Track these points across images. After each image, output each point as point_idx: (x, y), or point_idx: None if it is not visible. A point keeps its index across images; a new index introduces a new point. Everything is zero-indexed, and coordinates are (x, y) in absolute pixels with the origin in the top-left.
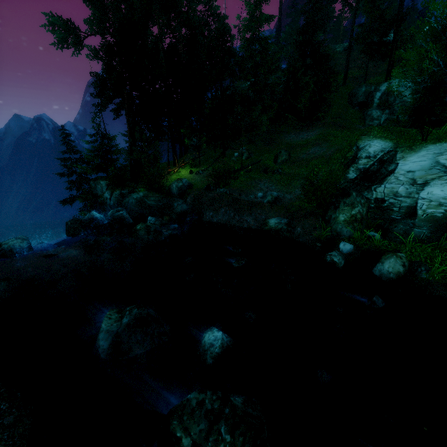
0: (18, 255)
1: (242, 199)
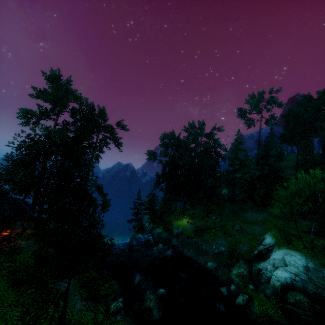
0: (115, 246)
1: (201, 247)
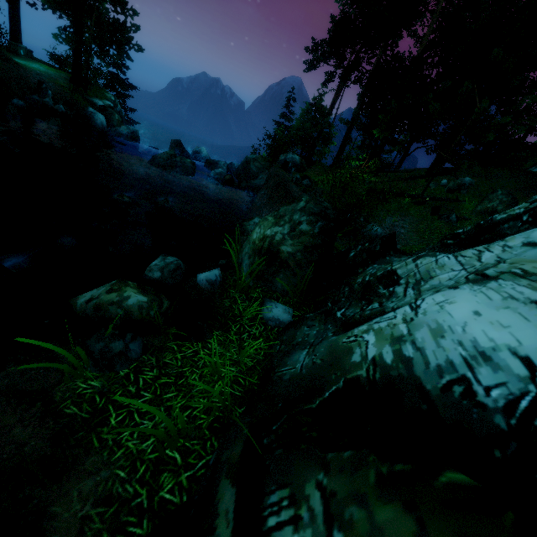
0: (116, 136)
1: (292, 191)
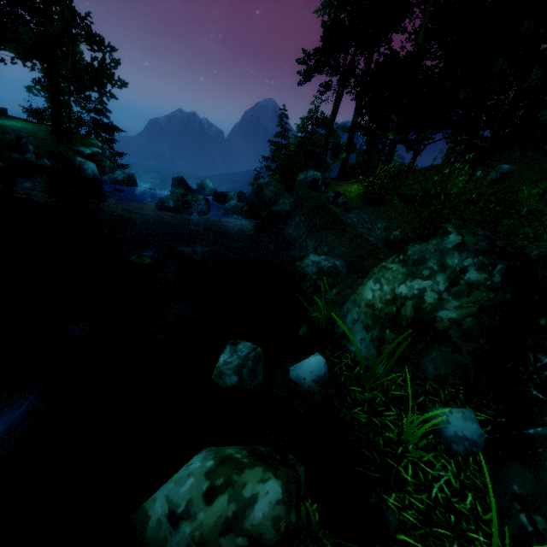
0: (111, 183)
1: (335, 213)
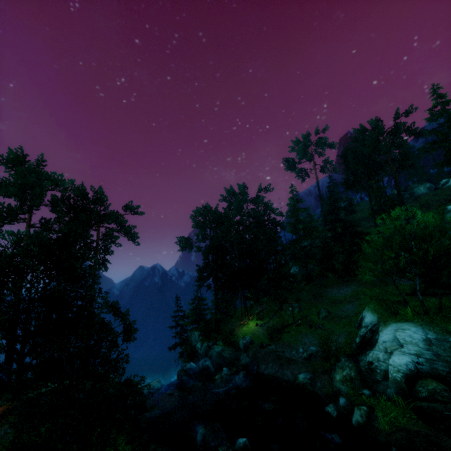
0: (156, 392)
1: (283, 355)
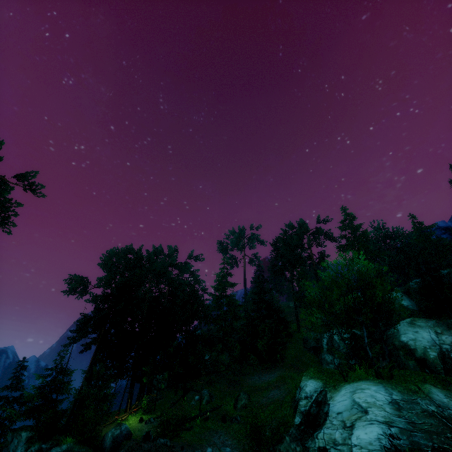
0: None
1: None
